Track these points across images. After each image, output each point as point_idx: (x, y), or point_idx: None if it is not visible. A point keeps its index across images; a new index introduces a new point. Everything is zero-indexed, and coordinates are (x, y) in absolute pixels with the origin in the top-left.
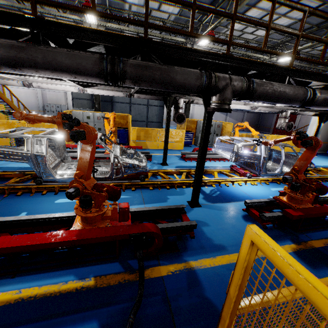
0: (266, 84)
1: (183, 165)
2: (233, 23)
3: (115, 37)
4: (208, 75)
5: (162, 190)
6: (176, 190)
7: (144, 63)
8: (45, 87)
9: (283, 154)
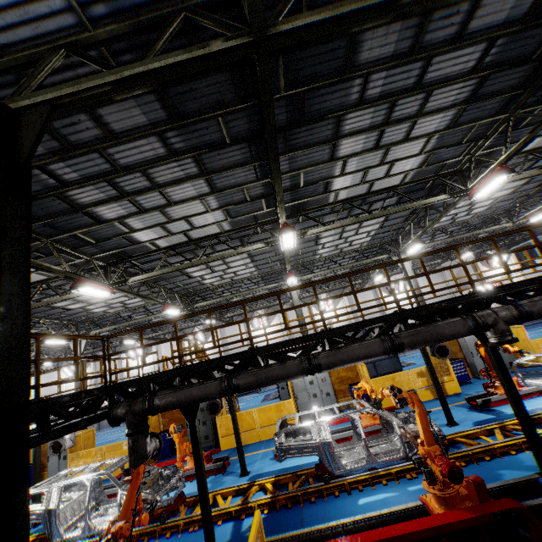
0: (537, 302)
1: (484, 419)
2: (465, 268)
3: (378, 318)
4: (472, 318)
5: (481, 465)
6: (503, 461)
7: (413, 331)
8: None
9: None
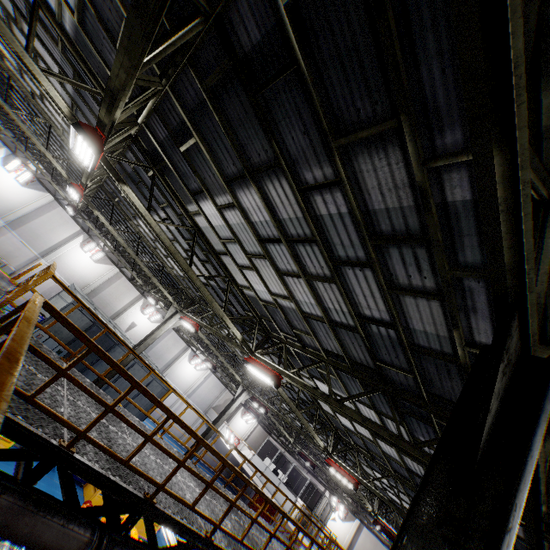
0: None
1: None
2: None
3: None
4: None
5: None
6: None
7: None
8: None
9: None
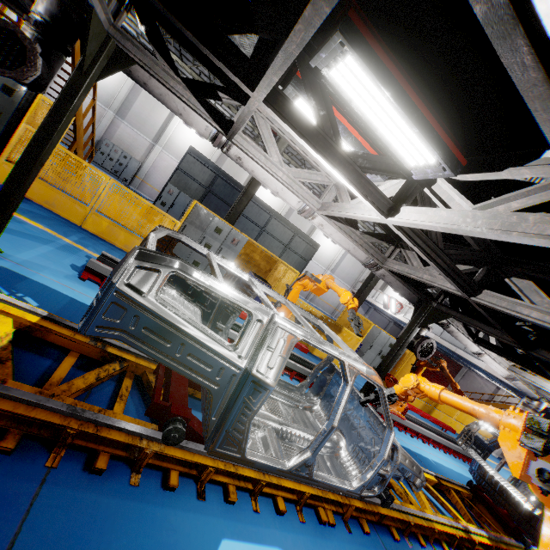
0: None
1: None
2: None
3: None
4: None
5: None
6: None
7: None
8: (250, 167)
9: None
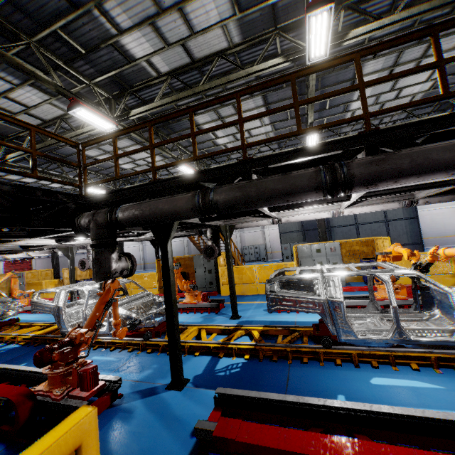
0: None
1: None
2: None
3: None
4: None
5: None
6: None
7: None
8: (294, 219)
9: None
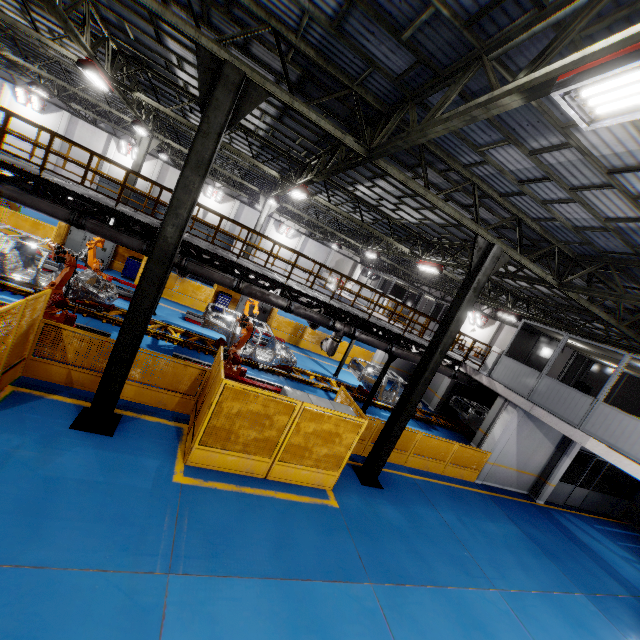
0: (197, 266)
1: (174, 323)
2: None
3: (93, 201)
4: (149, 246)
5: (114, 327)
6: None
7: (101, 225)
8: None
9: (259, 339)
